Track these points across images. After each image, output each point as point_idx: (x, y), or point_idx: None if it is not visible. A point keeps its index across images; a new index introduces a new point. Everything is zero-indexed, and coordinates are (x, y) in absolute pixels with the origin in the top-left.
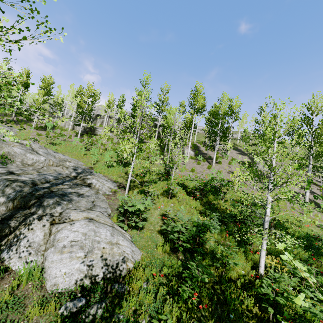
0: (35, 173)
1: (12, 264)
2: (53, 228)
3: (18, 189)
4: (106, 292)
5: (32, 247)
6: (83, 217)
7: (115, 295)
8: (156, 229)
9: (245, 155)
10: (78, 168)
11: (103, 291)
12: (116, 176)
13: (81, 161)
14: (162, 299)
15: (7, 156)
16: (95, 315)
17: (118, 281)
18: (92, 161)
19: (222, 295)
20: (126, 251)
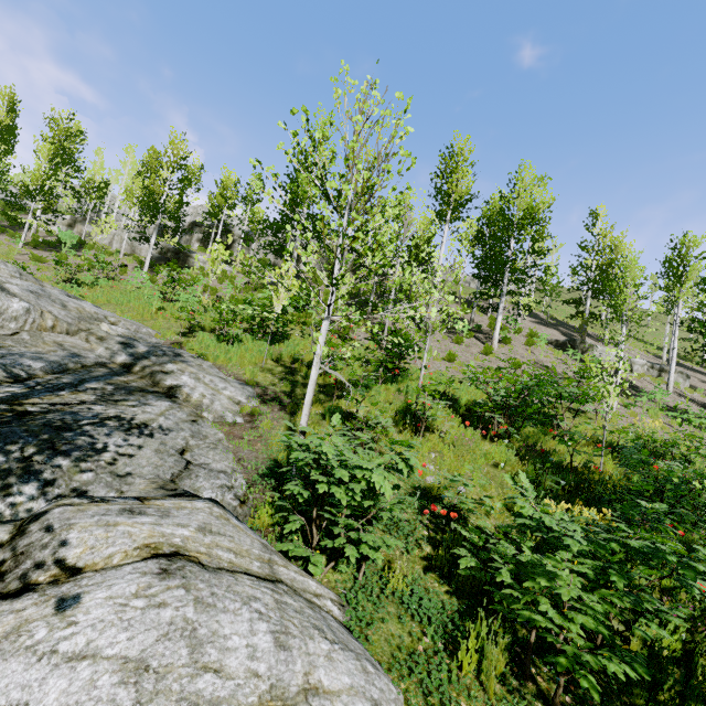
0: None
1: None
2: None
3: None
4: None
5: None
6: (134, 547)
7: None
8: (415, 555)
9: (550, 326)
10: (137, 343)
11: None
12: (252, 369)
13: (149, 325)
14: None
15: None
16: None
17: None
18: (181, 326)
19: None
20: None
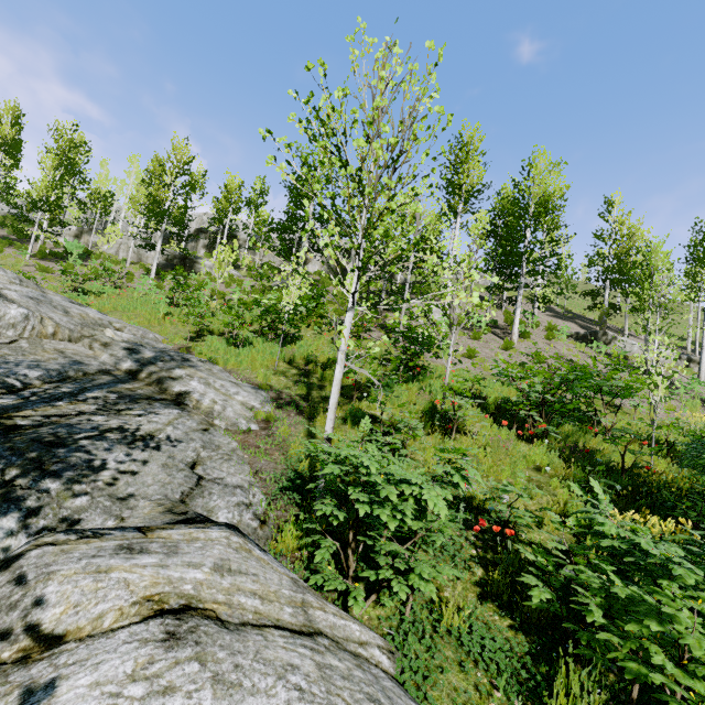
0: None
1: None
2: None
3: None
4: None
5: None
6: (131, 601)
7: None
8: (466, 581)
9: (567, 319)
10: (143, 348)
11: None
12: (264, 372)
13: (156, 331)
14: None
15: None
16: None
17: None
18: (188, 330)
19: None
20: None
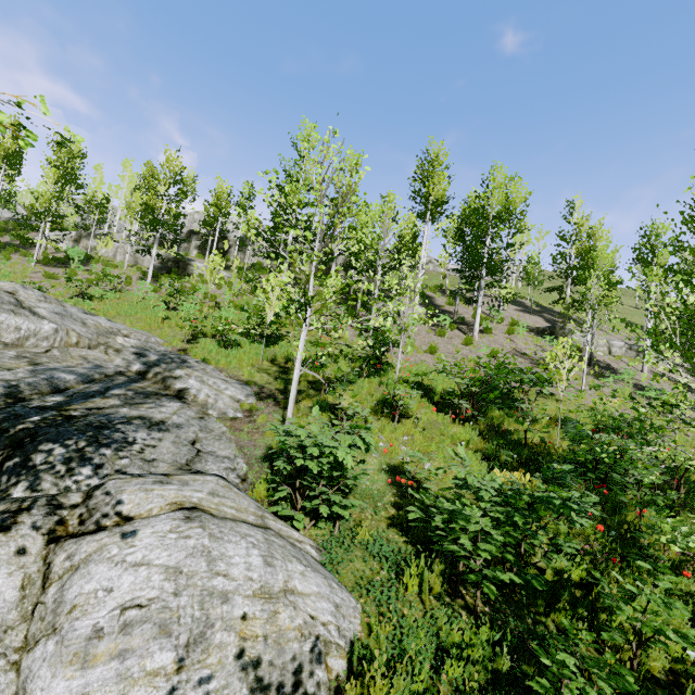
0: (21, 367)
1: None
2: (58, 557)
3: None
4: None
5: None
6: (166, 503)
7: None
8: (382, 516)
9: (535, 313)
10: (149, 352)
11: None
12: (249, 370)
13: (157, 335)
14: None
15: None
16: None
17: None
18: (185, 334)
19: None
20: (319, 613)
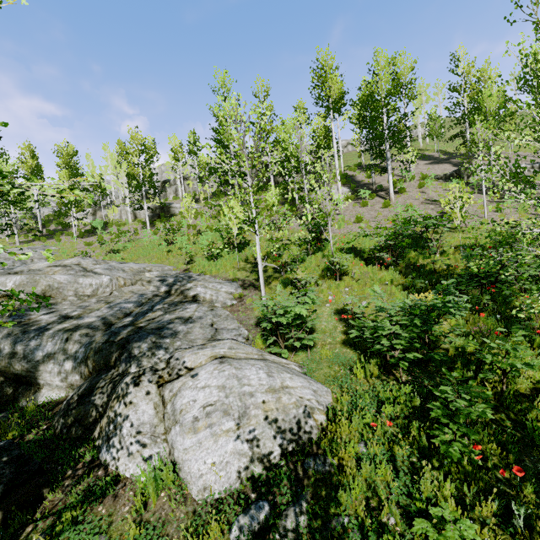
0: (103, 307)
1: (122, 468)
2: (165, 392)
3: (86, 340)
4: (298, 479)
5: (142, 432)
6: (207, 358)
7: (316, 481)
8: (337, 341)
9: (443, 162)
10: (167, 277)
11: (292, 479)
12: (232, 271)
13: (167, 264)
14: (405, 466)
15: (50, 292)
16: (297, 529)
17: (312, 453)
18: (185, 259)
19: (518, 431)
20: (304, 395)
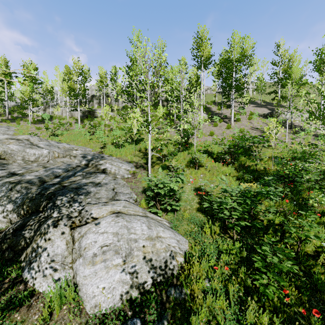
0: (40, 170)
1: (37, 285)
2: (75, 234)
3: (25, 191)
4: (162, 302)
5: (55, 261)
6: (108, 212)
7: (175, 305)
8: (193, 208)
9: (263, 106)
10: (87, 155)
11: (158, 302)
12: (130, 156)
13: (88, 147)
14: (234, 298)
15: (5, 156)
16: None
17: (173, 284)
18: (100, 145)
19: (307, 279)
20: (171, 243)
